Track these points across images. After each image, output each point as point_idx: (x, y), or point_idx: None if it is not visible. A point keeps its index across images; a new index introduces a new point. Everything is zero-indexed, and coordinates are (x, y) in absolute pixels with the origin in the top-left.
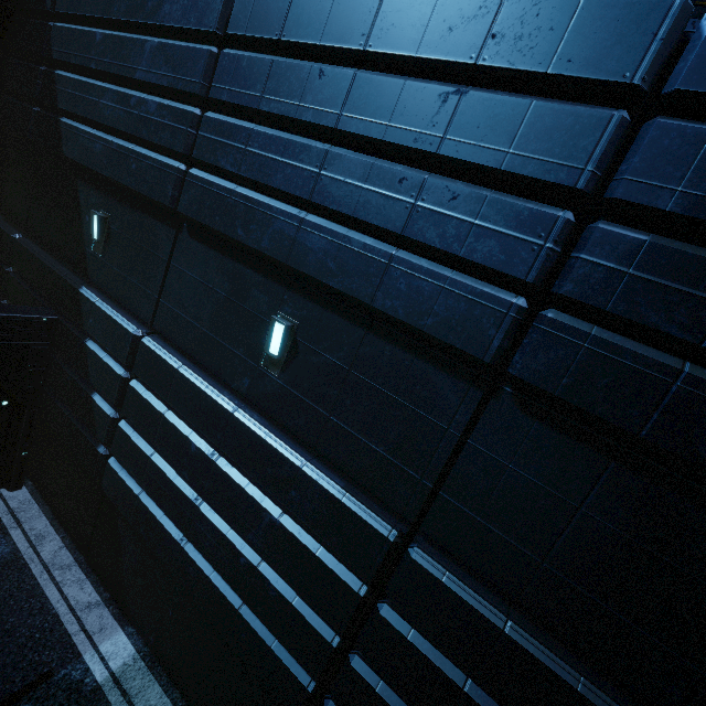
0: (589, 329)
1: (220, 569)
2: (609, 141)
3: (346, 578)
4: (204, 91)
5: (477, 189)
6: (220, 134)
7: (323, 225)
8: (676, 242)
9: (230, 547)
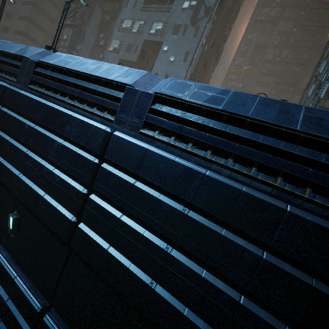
0: (88, 232)
1: None
2: (92, 169)
3: (25, 328)
4: None
5: (64, 177)
6: None
7: (24, 181)
8: (107, 204)
9: None
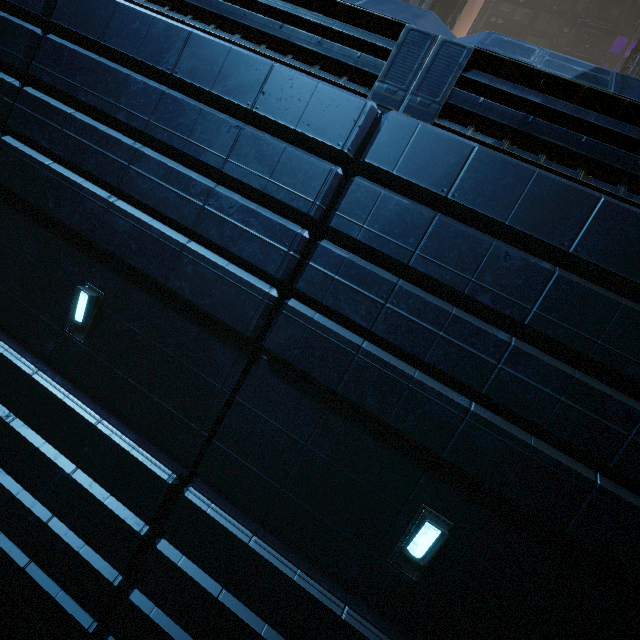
0: (313, 315)
1: (6, 530)
2: (329, 186)
3: (131, 521)
4: (25, 66)
5: (248, 203)
6: (37, 110)
7: (129, 211)
8: (363, 260)
9: (19, 507)
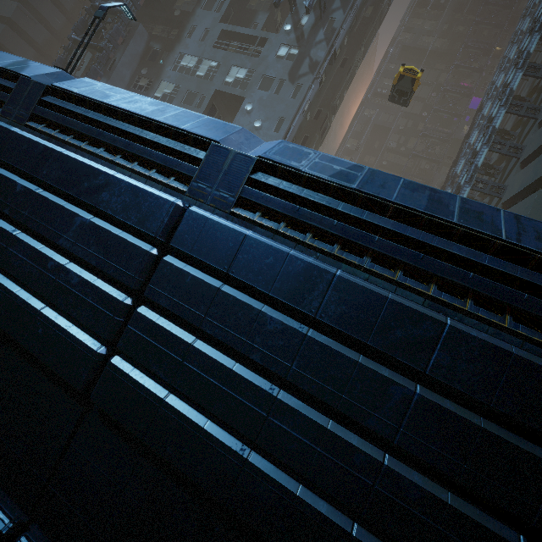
0: (129, 370)
1: None
2: (145, 264)
3: None
4: None
5: (88, 276)
6: None
7: (2, 283)
8: (169, 323)
9: None
